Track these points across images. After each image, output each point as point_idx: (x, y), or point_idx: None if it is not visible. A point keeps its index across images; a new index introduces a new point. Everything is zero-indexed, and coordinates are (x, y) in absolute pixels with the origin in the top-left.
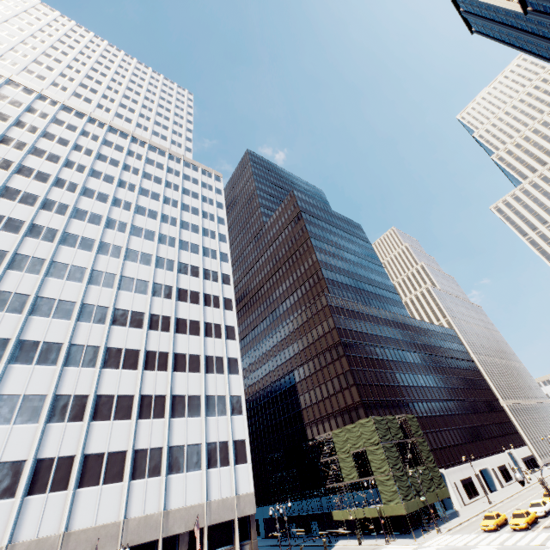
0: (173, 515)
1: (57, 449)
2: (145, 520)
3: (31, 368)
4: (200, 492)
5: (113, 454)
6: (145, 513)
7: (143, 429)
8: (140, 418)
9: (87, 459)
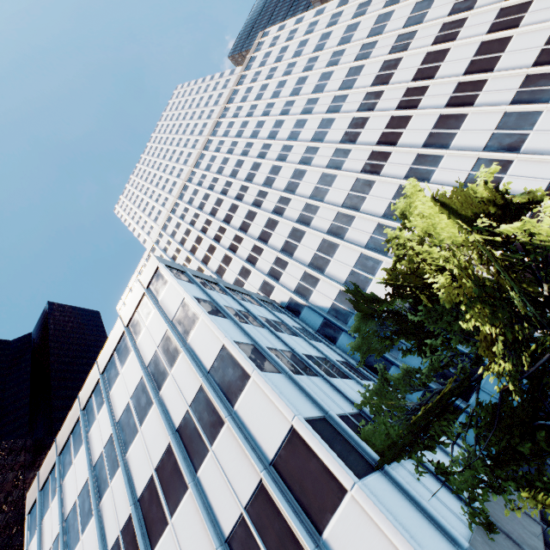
0: None
1: None
2: None
3: (460, 133)
4: None
5: None
6: None
7: None
8: None
9: None
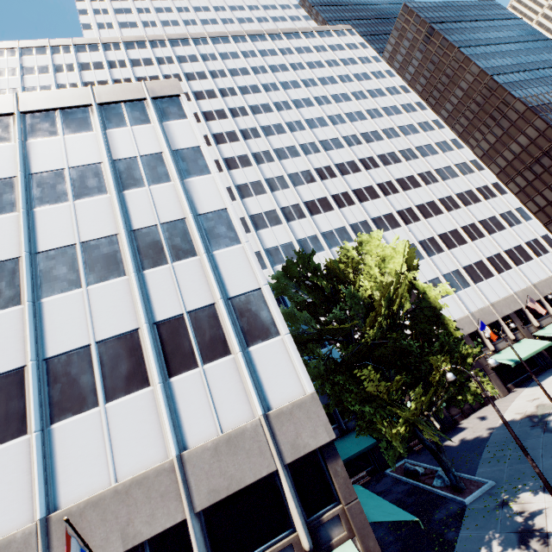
0: (537, 286)
1: (445, 268)
2: (524, 291)
3: (391, 232)
4: (543, 271)
5: (475, 264)
6: (521, 288)
7: (479, 246)
8: (471, 241)
9: (465, 270)
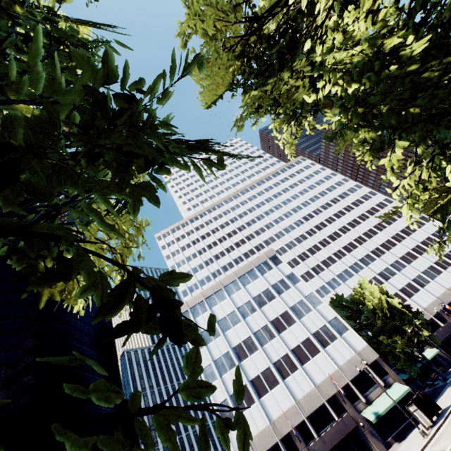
0: None
1: (411, 276)
2: None
3: (372, 264)
4: None
5: (428, 268)
6: None
7: (426, 257)
8: (420, 255)
9: (423, 273)
